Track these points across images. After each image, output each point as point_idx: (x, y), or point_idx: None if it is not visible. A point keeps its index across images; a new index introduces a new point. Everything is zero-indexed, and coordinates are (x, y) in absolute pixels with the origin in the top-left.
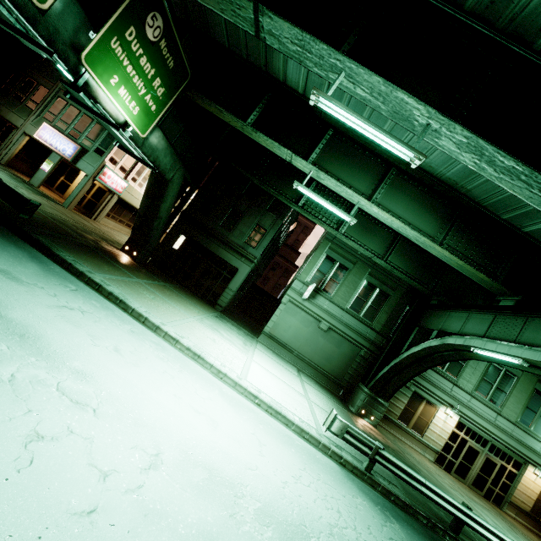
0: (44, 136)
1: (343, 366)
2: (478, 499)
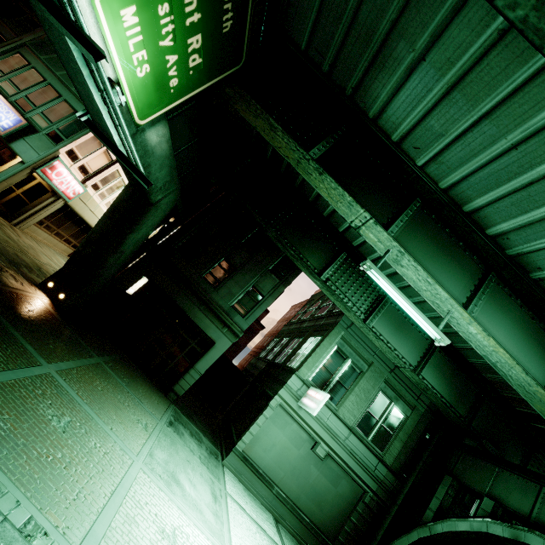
0: None
1: (338, 516)
2: None
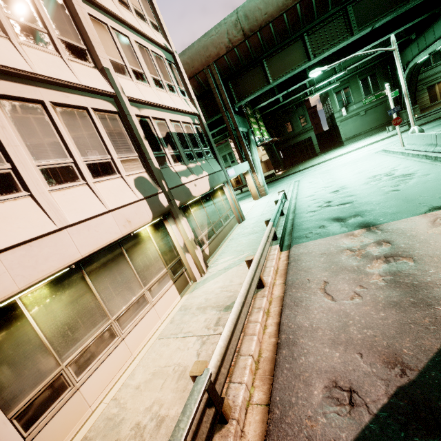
0: None
1: (386, 115)
2: None
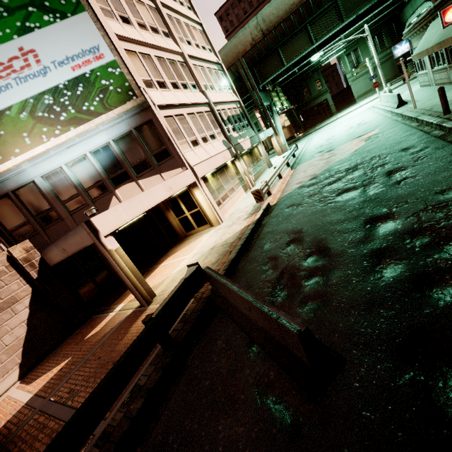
0: None
1: (393, 70)
2: None
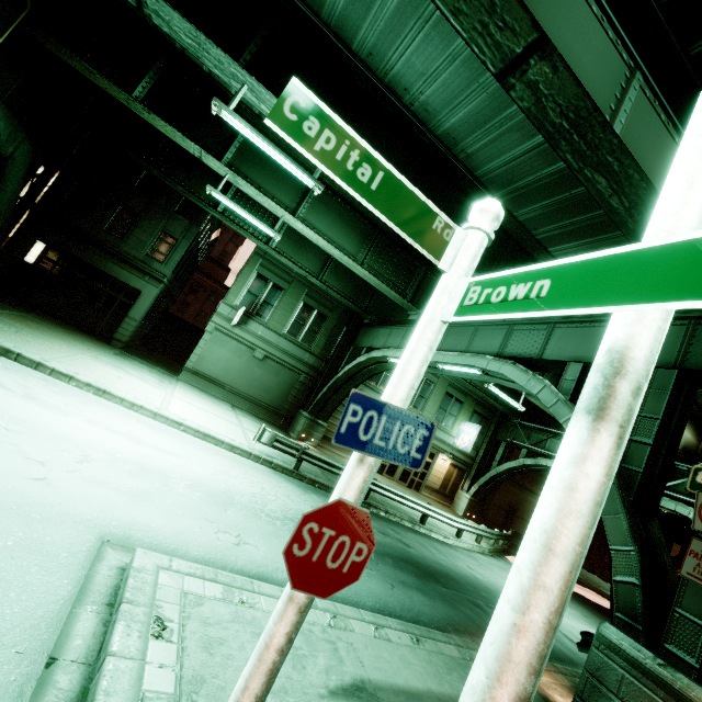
0: None
1: (283, 395)
2: (402, 488)
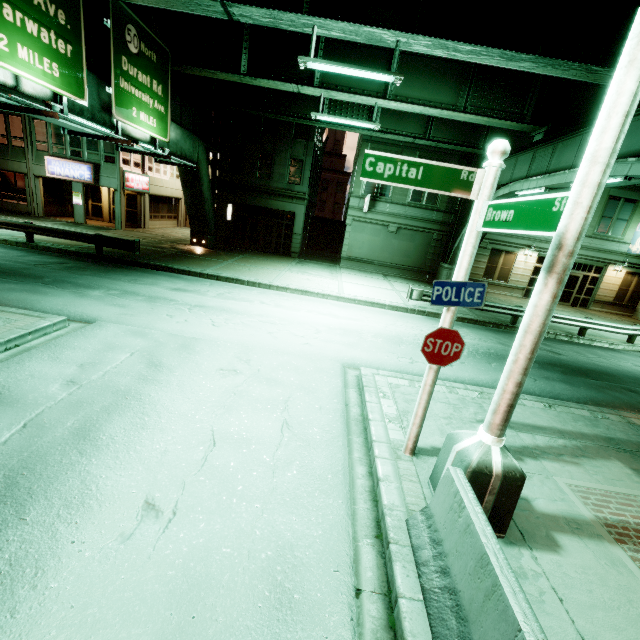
0: (55, 171)
1: (422, 255)
2: (562, 308)
